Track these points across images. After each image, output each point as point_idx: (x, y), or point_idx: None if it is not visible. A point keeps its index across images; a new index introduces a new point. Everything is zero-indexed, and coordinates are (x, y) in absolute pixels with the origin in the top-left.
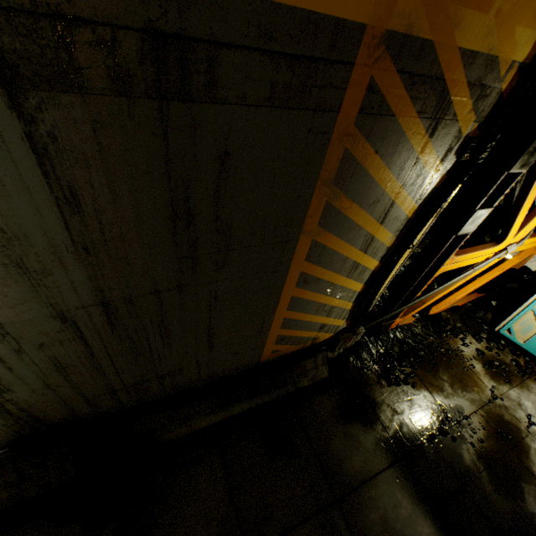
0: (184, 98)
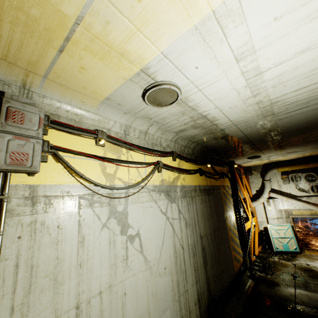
0: (214, 194)
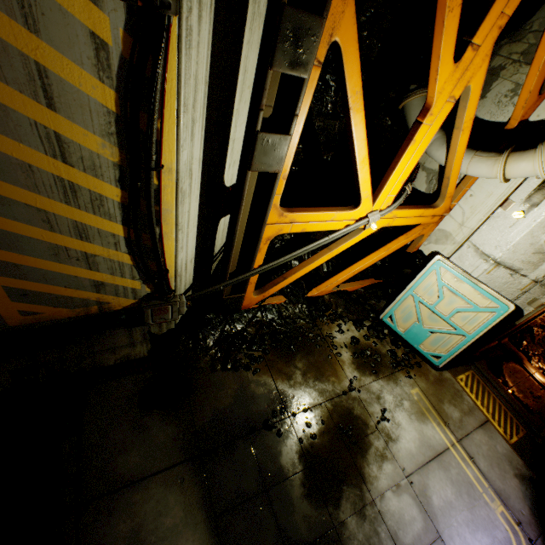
0: None
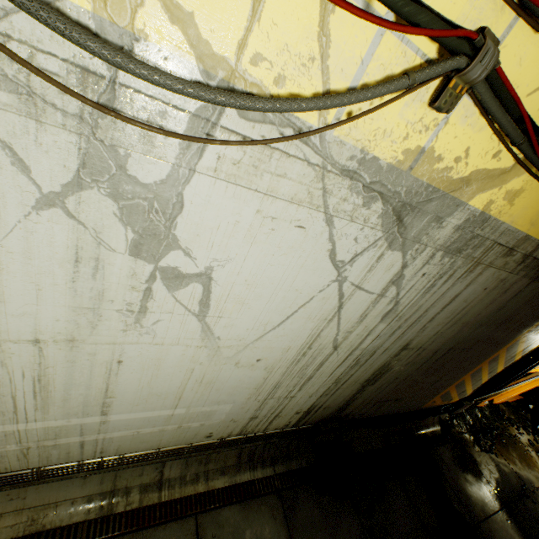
0: None
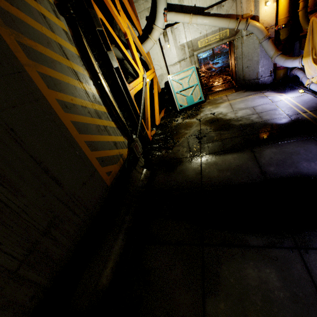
0: None
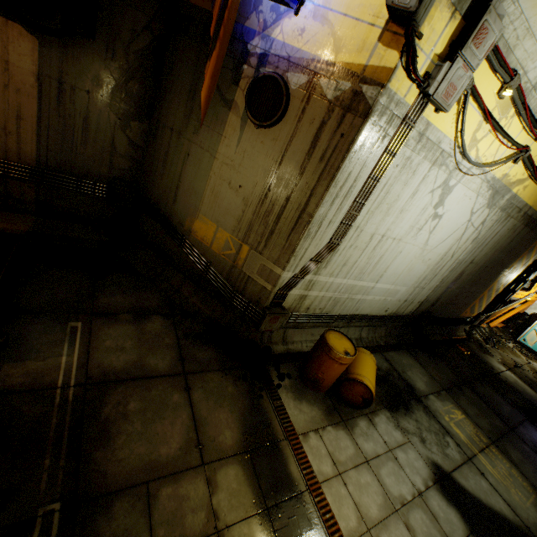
0: (532, 230)
